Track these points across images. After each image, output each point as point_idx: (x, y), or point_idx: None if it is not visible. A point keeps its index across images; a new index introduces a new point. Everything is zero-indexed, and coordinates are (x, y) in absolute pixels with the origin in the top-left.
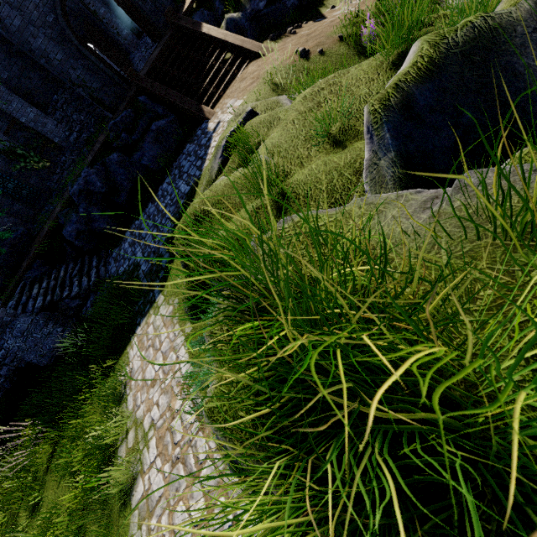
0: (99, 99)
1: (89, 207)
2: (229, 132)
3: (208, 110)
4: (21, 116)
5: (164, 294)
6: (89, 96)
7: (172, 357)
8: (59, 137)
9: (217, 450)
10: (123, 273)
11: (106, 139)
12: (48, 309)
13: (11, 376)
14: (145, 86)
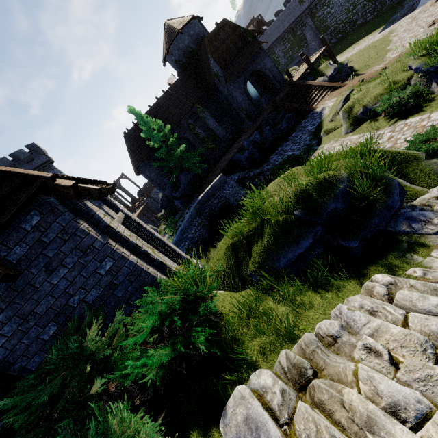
0: (249, 116)
1: (252, 148)
2: (346, 95)
3: (314, 107)
4: (211, 125)
5: (324, 144)
6: (246, 114)
7: (346, 142)
8: (221, 135)
9: (389, 127)
10: (280, 162)
11: (259, 125)
12: (238, 182)
13: (220, 208)
14: (280, 105)
